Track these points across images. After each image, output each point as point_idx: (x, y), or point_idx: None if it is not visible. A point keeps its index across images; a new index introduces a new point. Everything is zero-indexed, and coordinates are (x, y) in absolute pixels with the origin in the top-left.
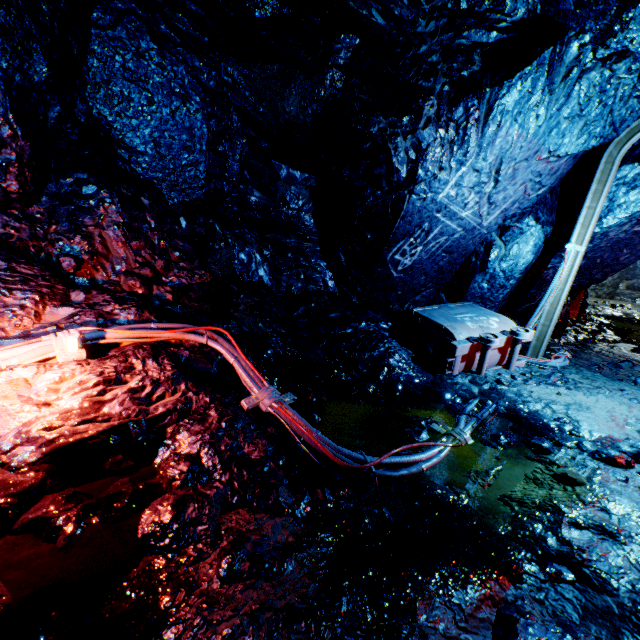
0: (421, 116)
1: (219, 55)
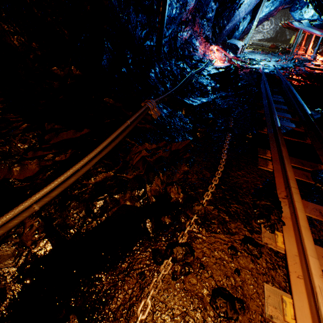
0: None
1: None
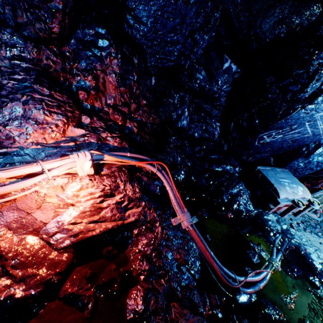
0: None
1: None
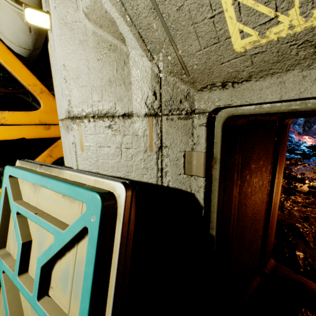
0: None
1: None
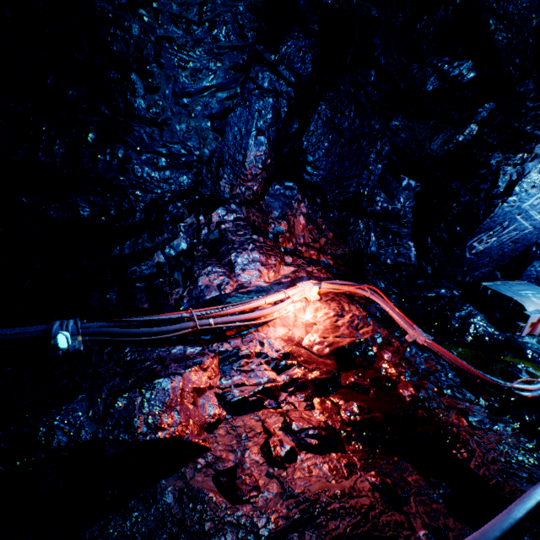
0: (531, 154)
1: (393, 114)
